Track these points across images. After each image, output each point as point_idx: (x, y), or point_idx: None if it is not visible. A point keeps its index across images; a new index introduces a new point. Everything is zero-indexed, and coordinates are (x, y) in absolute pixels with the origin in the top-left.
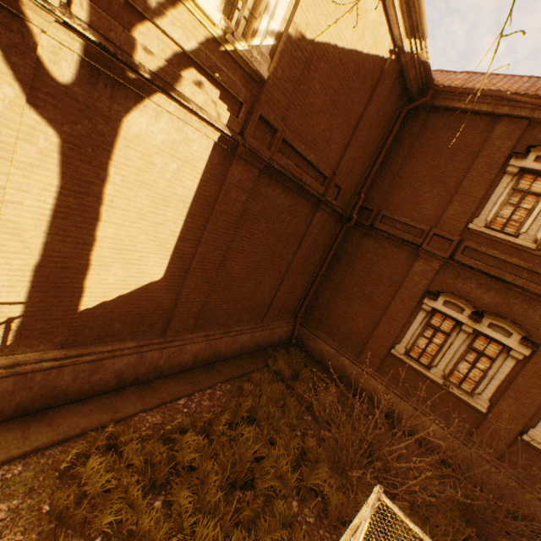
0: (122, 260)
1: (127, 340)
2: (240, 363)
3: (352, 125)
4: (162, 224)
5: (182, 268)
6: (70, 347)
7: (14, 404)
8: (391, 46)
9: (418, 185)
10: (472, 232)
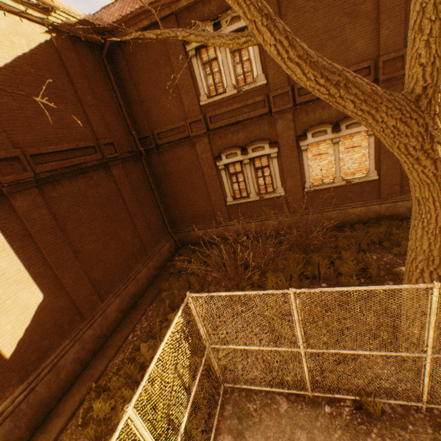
0: (2, 313)
1: (62, 342)
2: (154, 287)
3: (75, 100)
4: (5, 273)
5: (51, 280)
6: (28, 378)
7: (25, 428)
8: (44, 28)
9: (157, 100)
10: (206, 106)
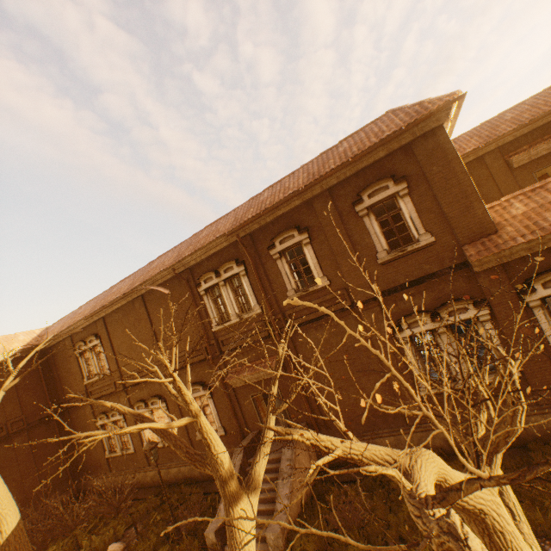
0: None
1: None
2: None
3: None
4: None
5: None
6: None
7: None
8: None
9: (68, 378)
10: (89, 384)
